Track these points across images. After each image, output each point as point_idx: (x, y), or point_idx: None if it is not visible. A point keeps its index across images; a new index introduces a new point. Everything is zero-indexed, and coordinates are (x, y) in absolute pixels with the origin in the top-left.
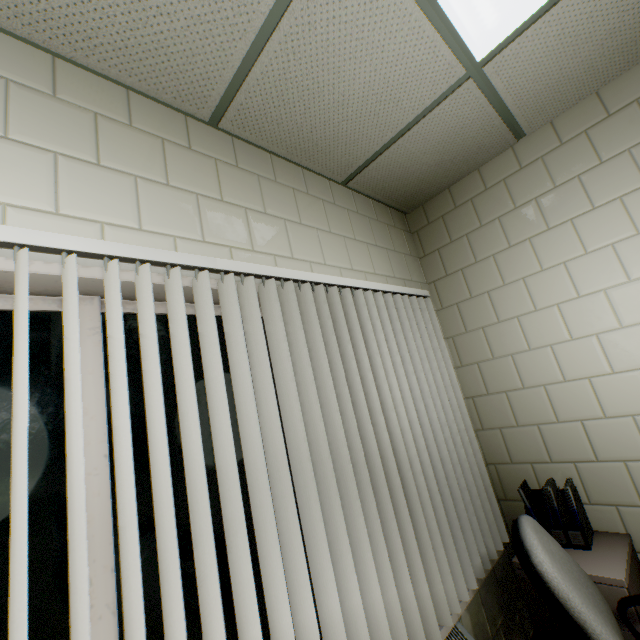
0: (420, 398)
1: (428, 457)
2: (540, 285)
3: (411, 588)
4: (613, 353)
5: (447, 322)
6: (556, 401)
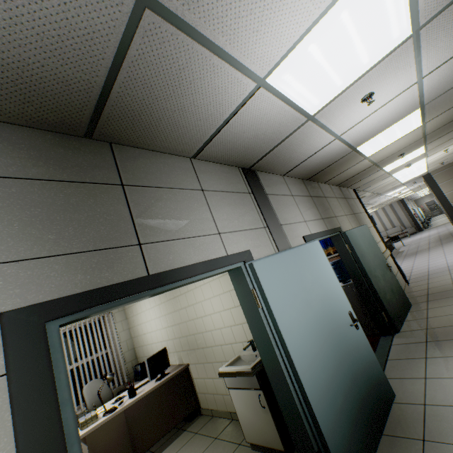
0: (94, 349)
1: (92, 366)
2: (137, 306)
3: (75, 398)
4: (147, 328)
5: (127, 313)
6: (143, 340)
